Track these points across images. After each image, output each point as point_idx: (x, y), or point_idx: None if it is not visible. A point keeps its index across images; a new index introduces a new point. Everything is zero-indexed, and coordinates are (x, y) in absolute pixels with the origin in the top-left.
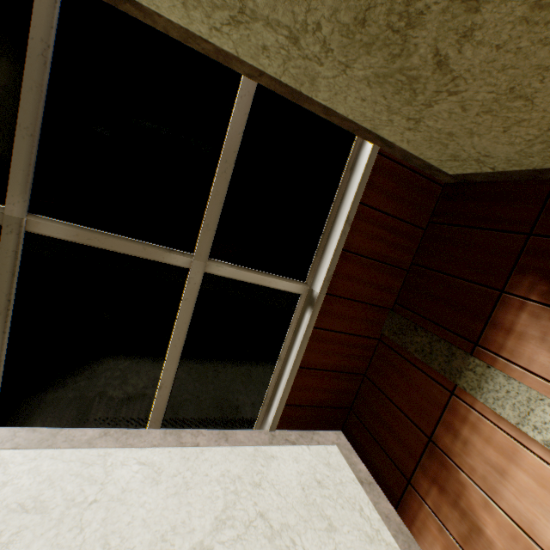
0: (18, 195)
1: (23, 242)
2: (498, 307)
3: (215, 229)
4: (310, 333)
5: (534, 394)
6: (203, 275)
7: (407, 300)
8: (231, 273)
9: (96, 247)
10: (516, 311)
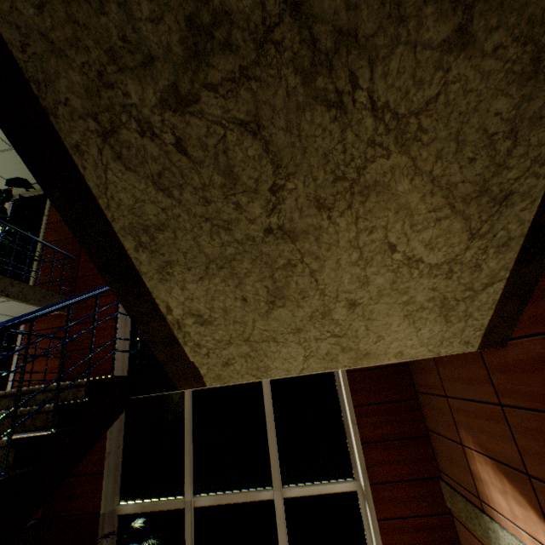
0: (189, 487)
1: (194, 514)
2: (467, 458)
3: (278, 465)
4: (377, 527)
5: (514, 540)
6: (282, 500)
7: (440, 464)
8: (300, 491)
9: (224, 503)
10: (473, 460)
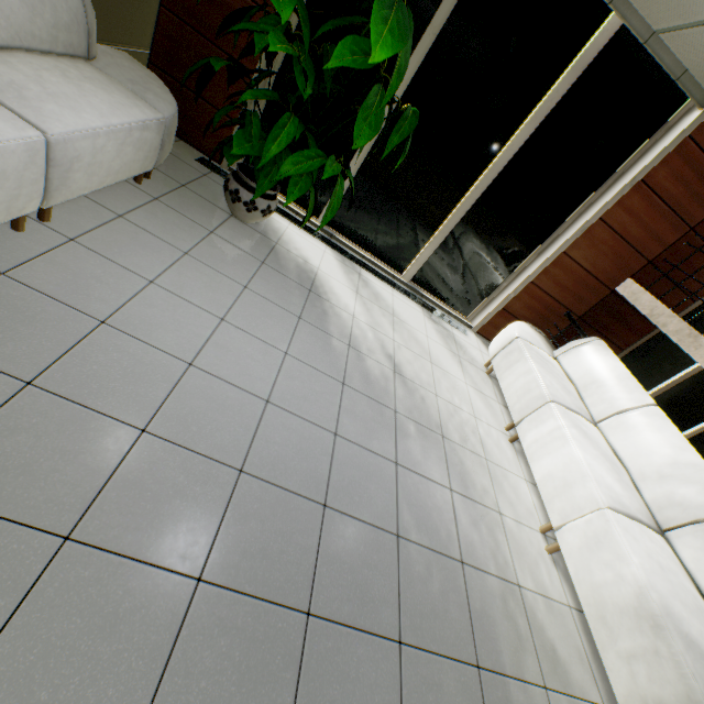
0: None
1: None
2: None
3: None
4: None
5: None
6: None
7: None
8: None
9: None
10: None
